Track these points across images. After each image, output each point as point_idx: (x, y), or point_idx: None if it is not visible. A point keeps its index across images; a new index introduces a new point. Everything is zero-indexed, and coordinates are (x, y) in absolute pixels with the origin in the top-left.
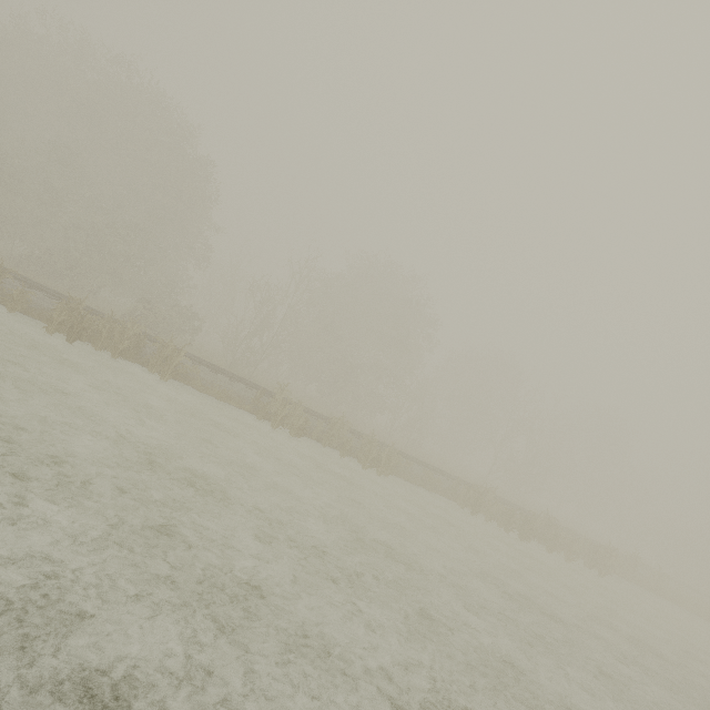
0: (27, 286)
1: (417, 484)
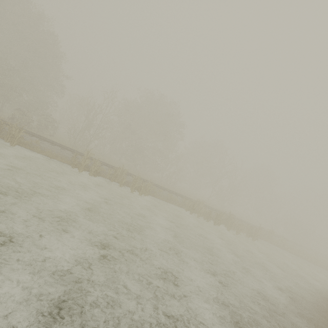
0: None
1: (164, 200)
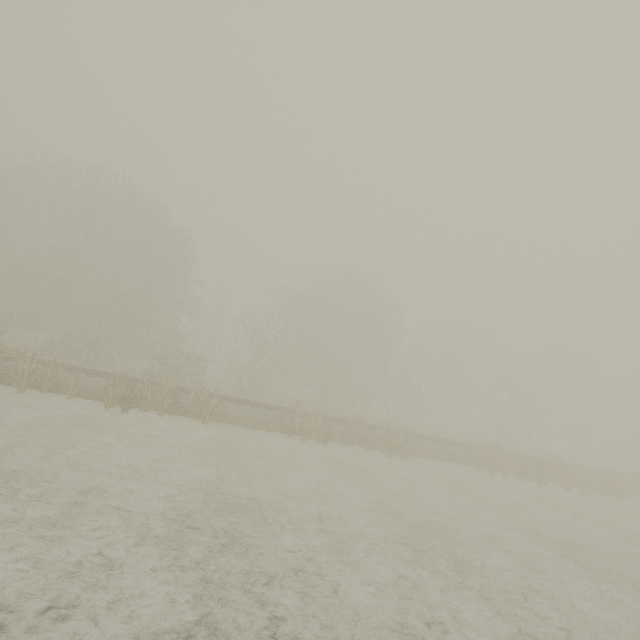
0: (71, 372)
1: (434, 458)
